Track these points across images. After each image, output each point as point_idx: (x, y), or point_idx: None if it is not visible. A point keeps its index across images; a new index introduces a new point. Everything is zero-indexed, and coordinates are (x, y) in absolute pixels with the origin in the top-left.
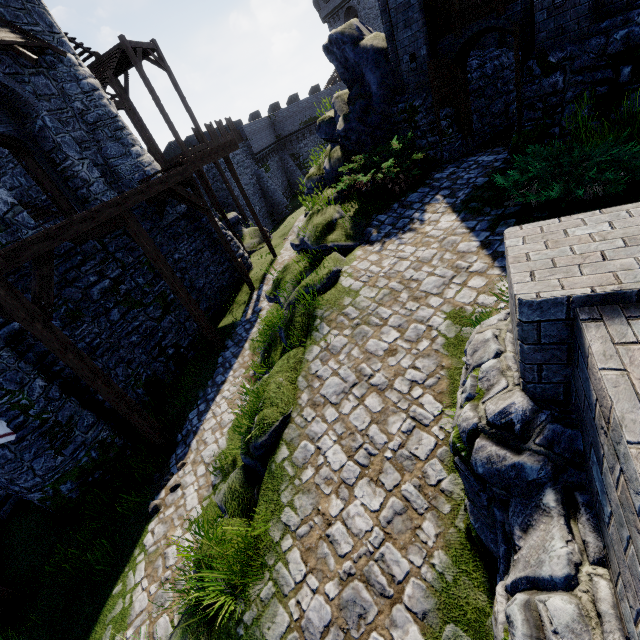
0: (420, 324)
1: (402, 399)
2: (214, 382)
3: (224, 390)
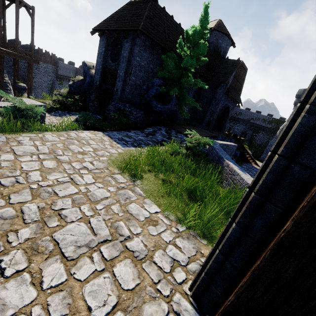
0: None
1: None
2: None
3: None
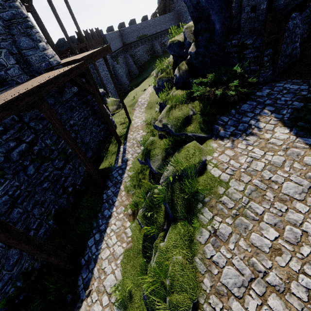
0: (295, 227)
1: (304, 308)
2: (103, 215)
3: (111, 224)
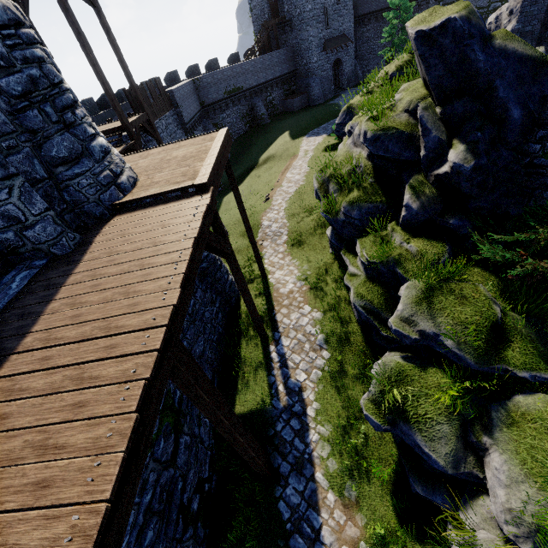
0: None
1: None
2: None
3: None
